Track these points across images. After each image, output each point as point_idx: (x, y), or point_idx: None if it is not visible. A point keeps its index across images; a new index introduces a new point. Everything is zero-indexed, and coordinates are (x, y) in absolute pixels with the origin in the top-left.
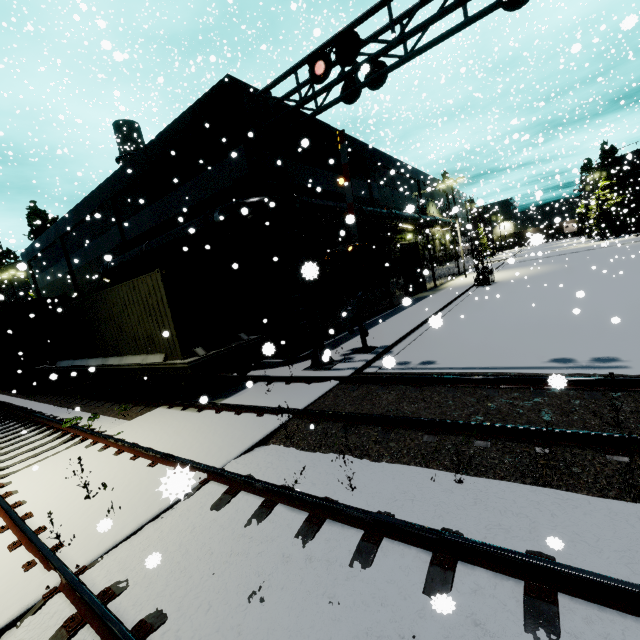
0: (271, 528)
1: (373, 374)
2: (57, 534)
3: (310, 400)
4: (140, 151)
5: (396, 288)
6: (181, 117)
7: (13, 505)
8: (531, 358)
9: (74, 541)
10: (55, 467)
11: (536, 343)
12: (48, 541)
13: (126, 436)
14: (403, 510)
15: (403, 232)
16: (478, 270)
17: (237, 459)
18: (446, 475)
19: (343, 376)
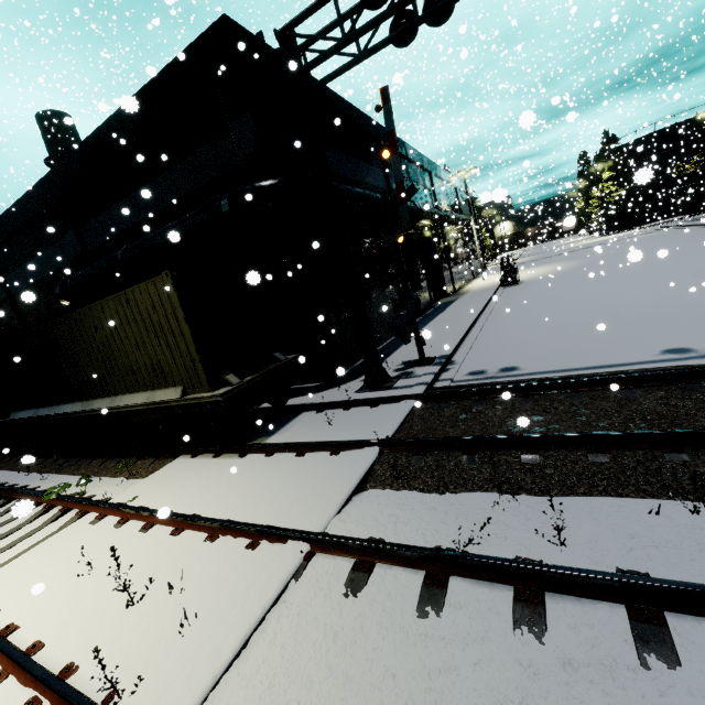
0: (466, 618)
1: (452, 388)
2: (111, 681)
3: (394, 427)
4: (100, 127)
5: (421, 293)
6: (158, 77)
7: (3, 632)
8: (636, 352)
9: (138, 685)
10: (52, 560)
11: (627, 336)
12: (90, 691)
13: (147, 502)
14: (654, 564)
15: (421, 230)
16: (504, 269)
17: (338, 516)
18: (661, 504)
19: (421, 393)
